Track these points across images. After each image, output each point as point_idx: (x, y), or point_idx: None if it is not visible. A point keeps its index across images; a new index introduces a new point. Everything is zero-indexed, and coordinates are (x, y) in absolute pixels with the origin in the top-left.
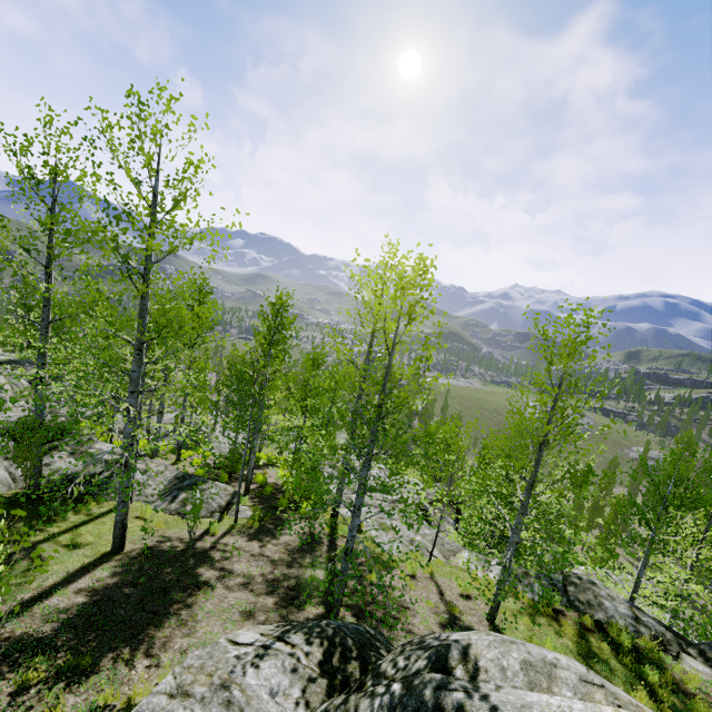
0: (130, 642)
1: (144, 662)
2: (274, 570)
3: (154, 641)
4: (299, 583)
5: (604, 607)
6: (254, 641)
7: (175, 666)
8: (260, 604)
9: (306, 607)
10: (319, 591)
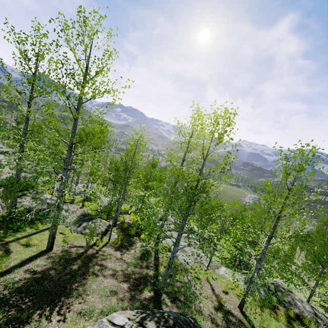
0: (50, 304)
1: (56, 318)
2: (127, 268)
3: (63, 305)
4: (140, 277)
5: (298, 306)
6: (124, 324)
7: (73, 322)
8: (120, 287)
9: (144, 291)
10: (151, 282)
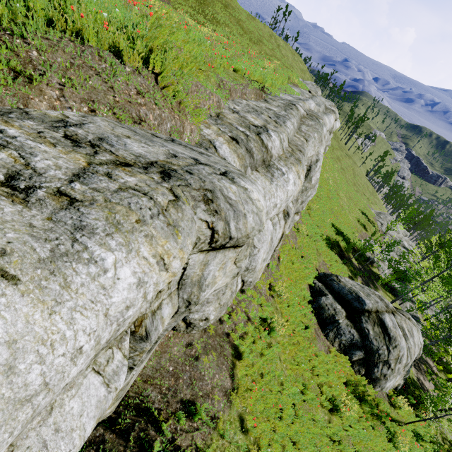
0: None
1: None
2: None
3: None
4: None
5: None
6: None
7: None
8: None
9: None
10: None
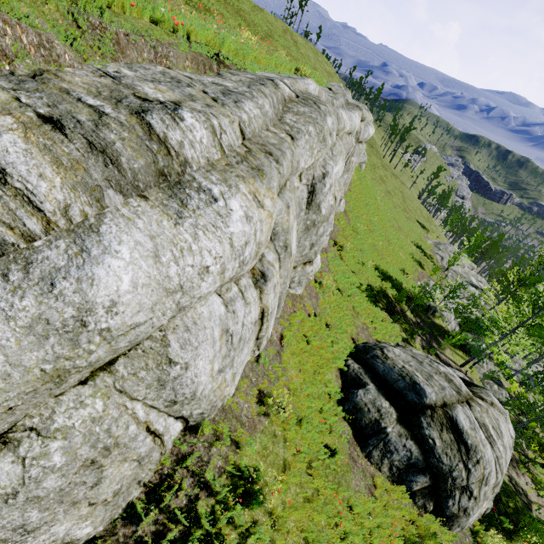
0: None
1: None
2: None
3: None
4: None
5: None
6: None
7: None
8: None
9: None
10: None
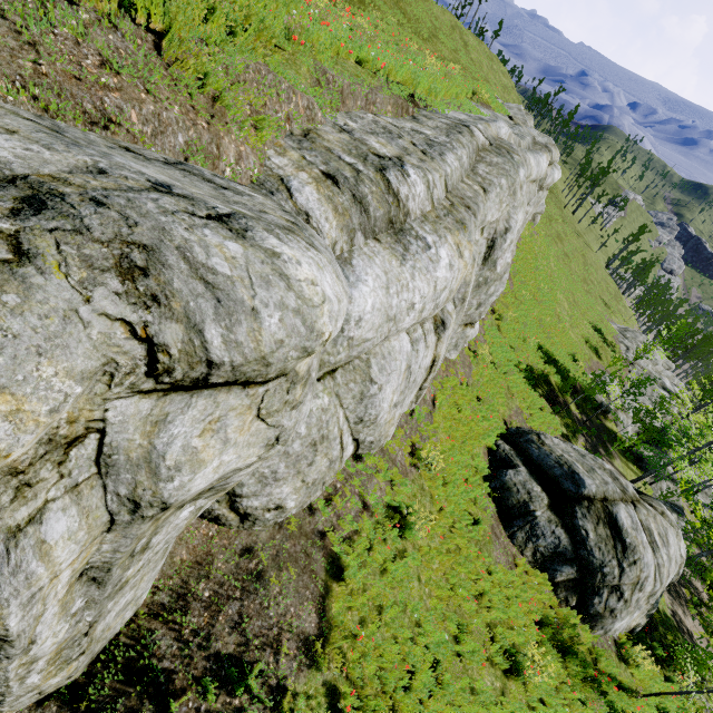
0: None
1: None
2: None
3: None
4: None
5: None
6: None
7: None
8: None
9: None
10: None
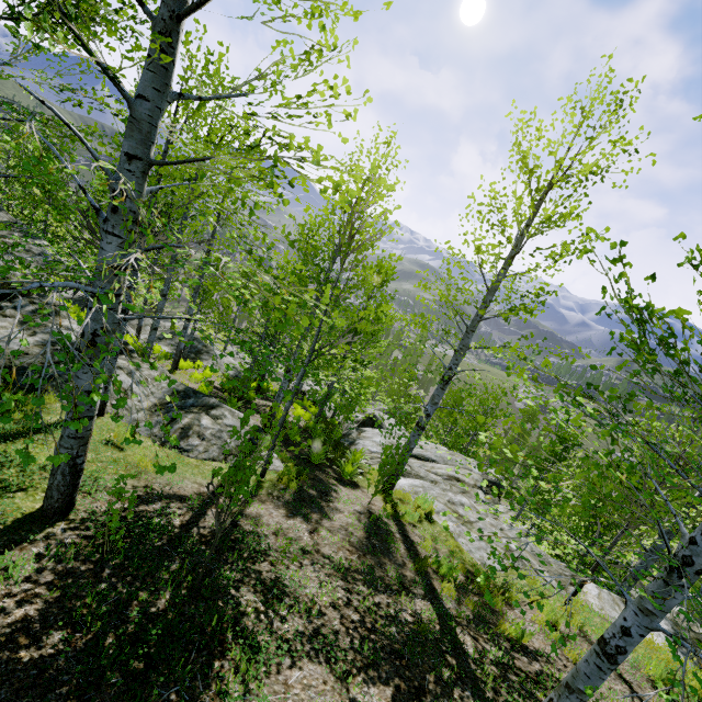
0: None
1: None
2: (349, 594)
3: None
4: (406, 638)
5: None
6: None
7: None
8: None
9: None
10: (450, 666)
